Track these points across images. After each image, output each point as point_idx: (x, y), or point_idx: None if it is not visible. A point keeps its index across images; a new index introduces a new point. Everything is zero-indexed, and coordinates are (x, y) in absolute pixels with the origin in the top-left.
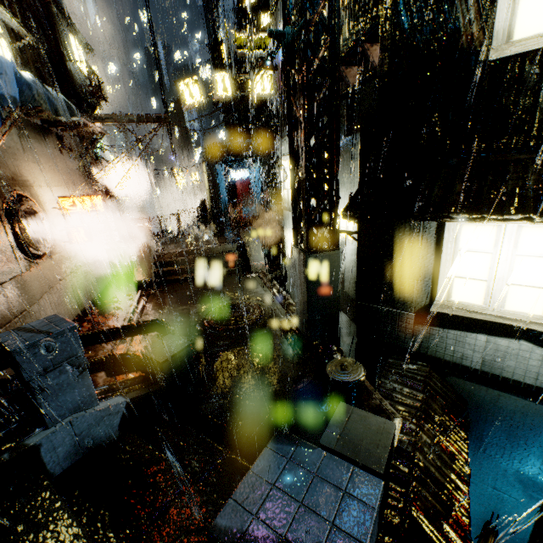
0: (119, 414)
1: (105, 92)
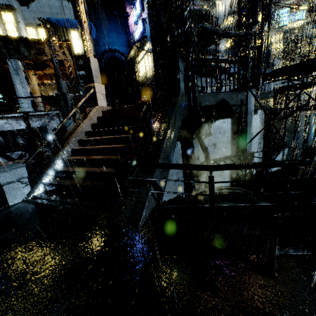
0: None
1: None
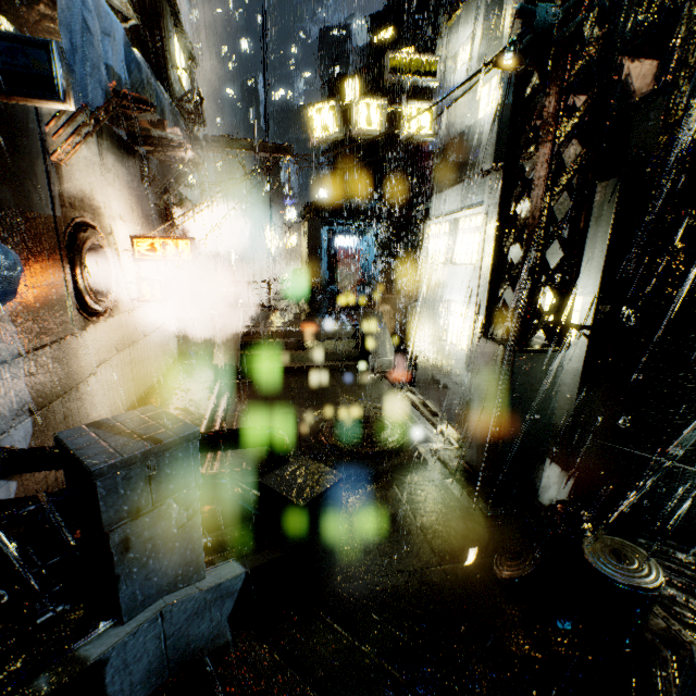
0: (232, 596)
1: (205, 115)
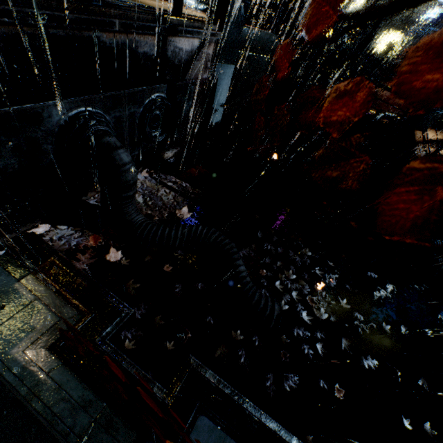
0: None
1: None
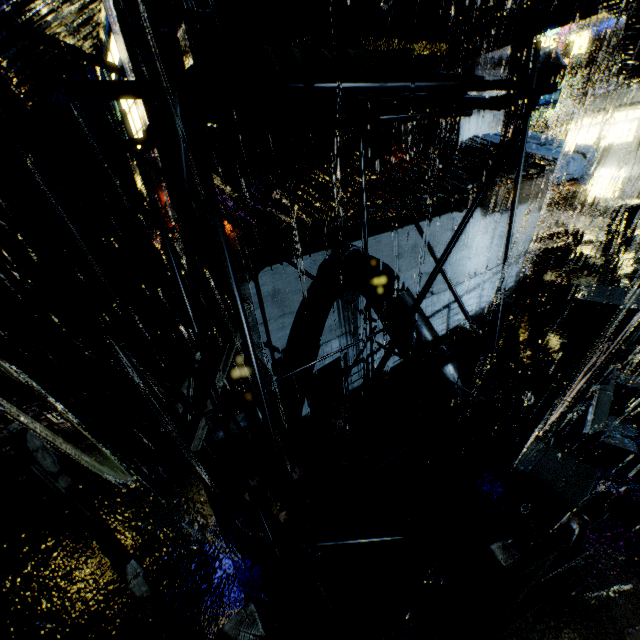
0: None
1: None
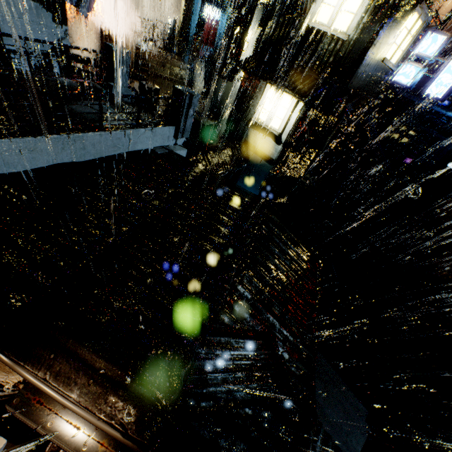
0: None
1: None
